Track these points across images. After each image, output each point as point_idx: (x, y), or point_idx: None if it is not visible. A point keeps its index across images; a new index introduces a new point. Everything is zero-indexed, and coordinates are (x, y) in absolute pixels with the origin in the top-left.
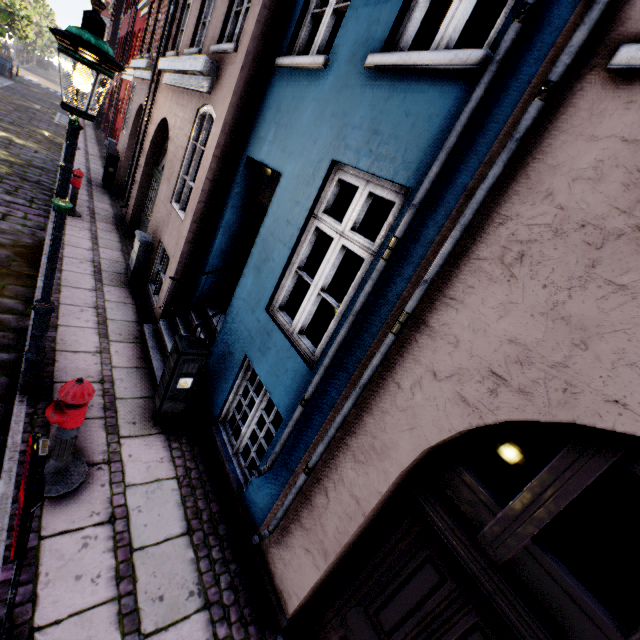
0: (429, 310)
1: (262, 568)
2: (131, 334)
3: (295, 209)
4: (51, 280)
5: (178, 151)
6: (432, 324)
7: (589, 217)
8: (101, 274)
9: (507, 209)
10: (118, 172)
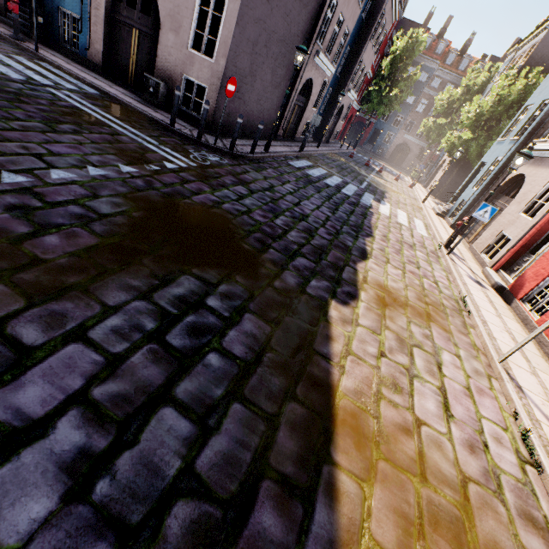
0: None
1: (92, 63)
2: None
3: None
4: None
5: None
6: None
7: None
8: None
9: None
10: None
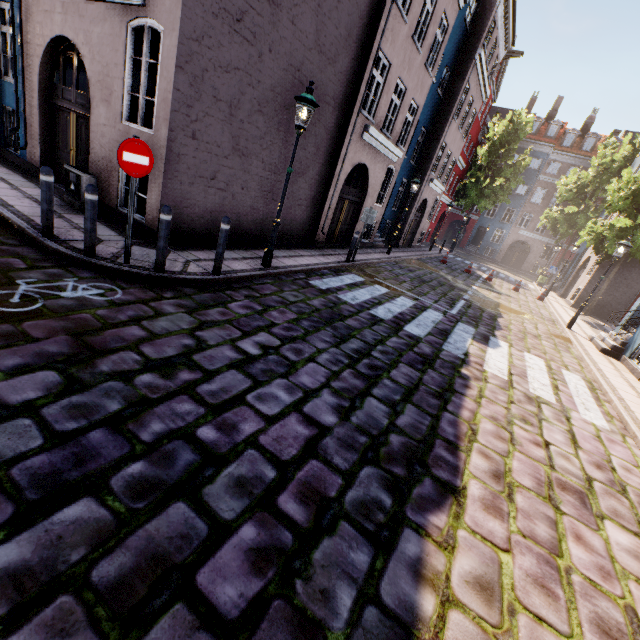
0: (27, 39)
1: (31, 165)
2: None
3: None
4: None
5: None
6: (29, 42)
7: None
8: None
9: (27, 1)
10: None
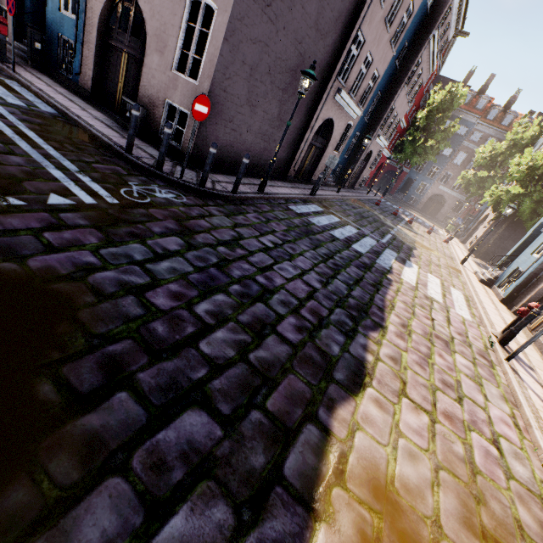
0: None
1: (82, 89)
2: None
3: None
4: None
5: None
6: None
7: None
8: None
9: None
10: None
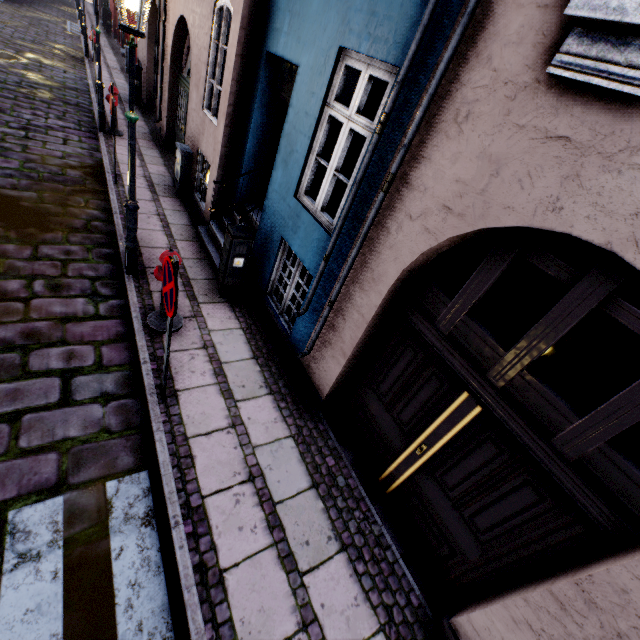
0: (408, 170)
1: (305, 377)
2: (189, 235)
3: (311, 100)
4: (134, 182)
5: (201, 54)
6: (410, 180)
7: (510, 76)
8: (154, 187)
9: (462, 77)
10: (143, 85)
